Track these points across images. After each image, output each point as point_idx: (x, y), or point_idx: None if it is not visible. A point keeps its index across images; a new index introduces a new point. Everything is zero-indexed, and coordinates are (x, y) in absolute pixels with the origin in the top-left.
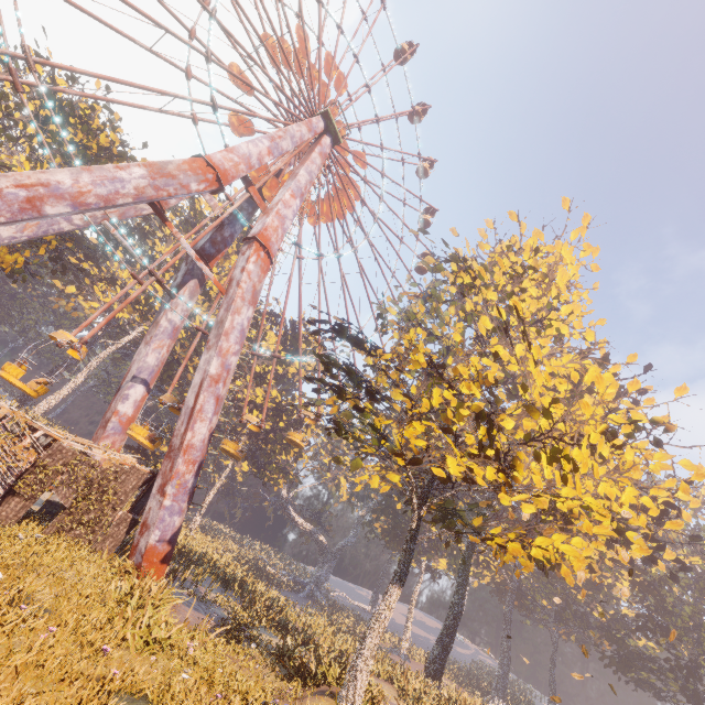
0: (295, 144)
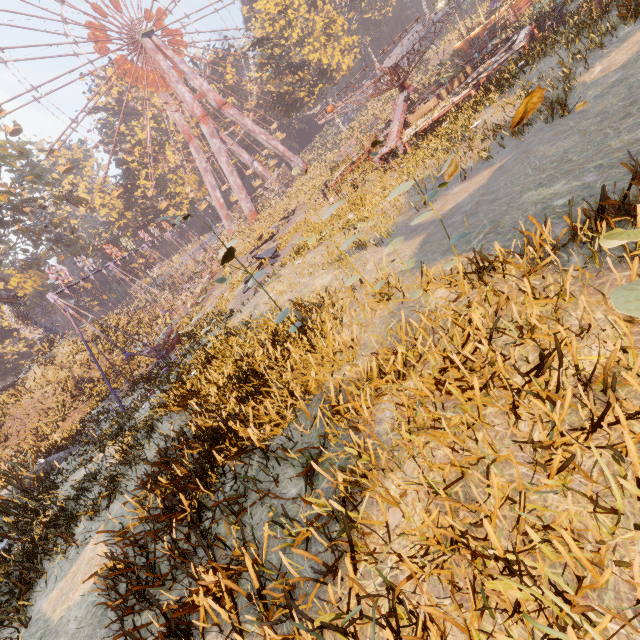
0: (170, 67)
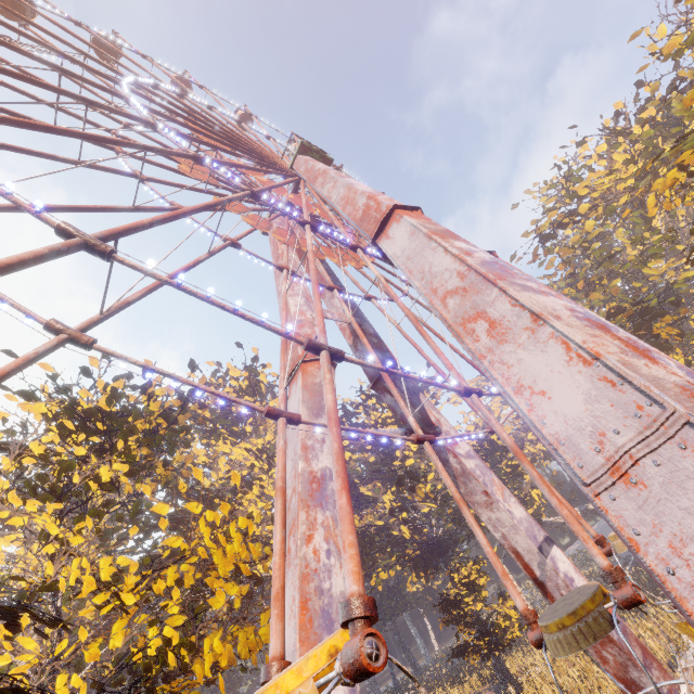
0: None
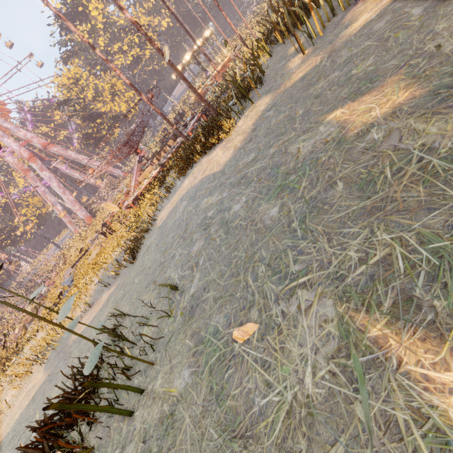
0: None
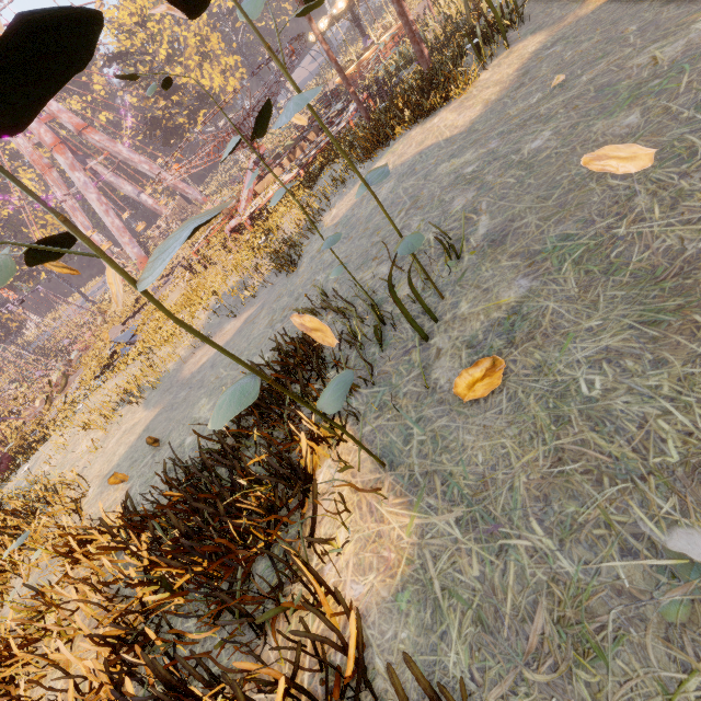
0: None
